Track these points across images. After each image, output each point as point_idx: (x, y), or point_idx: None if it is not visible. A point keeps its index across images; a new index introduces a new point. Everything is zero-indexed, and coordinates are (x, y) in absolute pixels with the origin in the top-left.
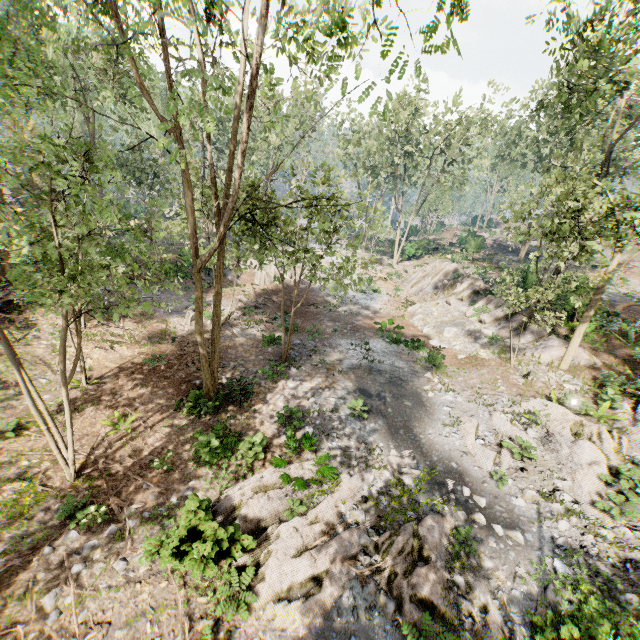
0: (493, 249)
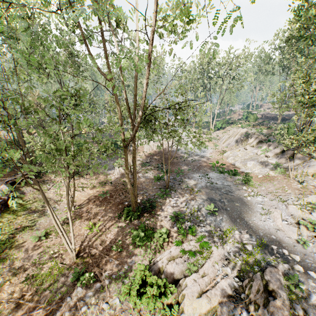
0: (261, 119)
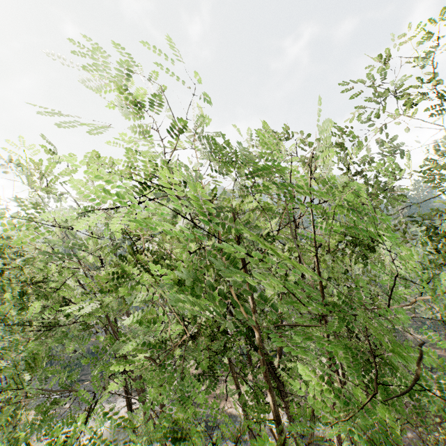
0: None
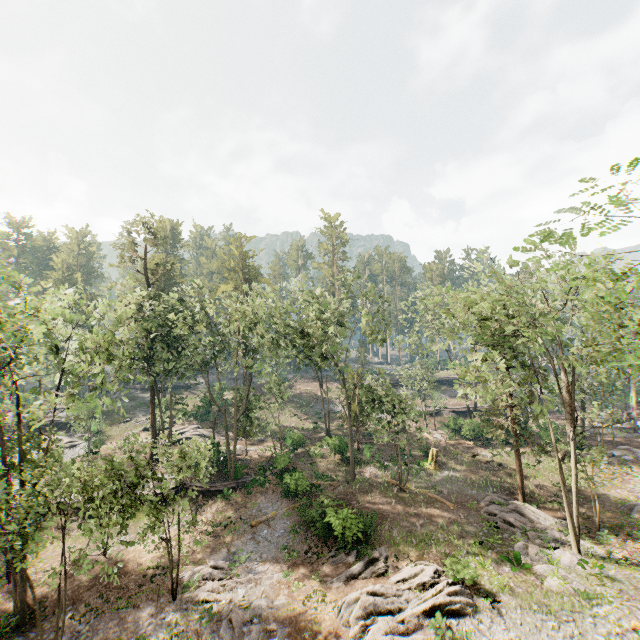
0: None
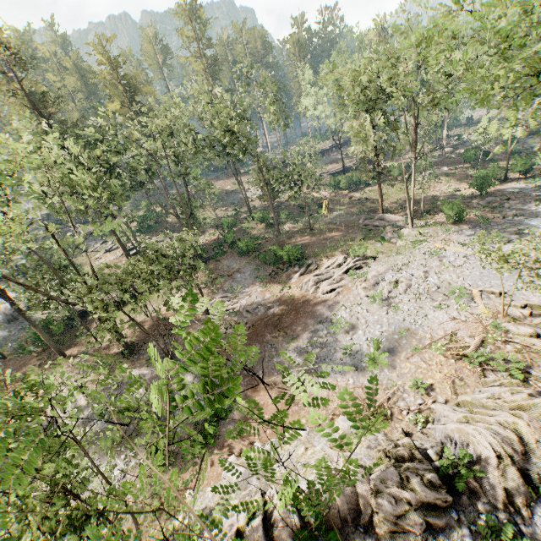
0: None
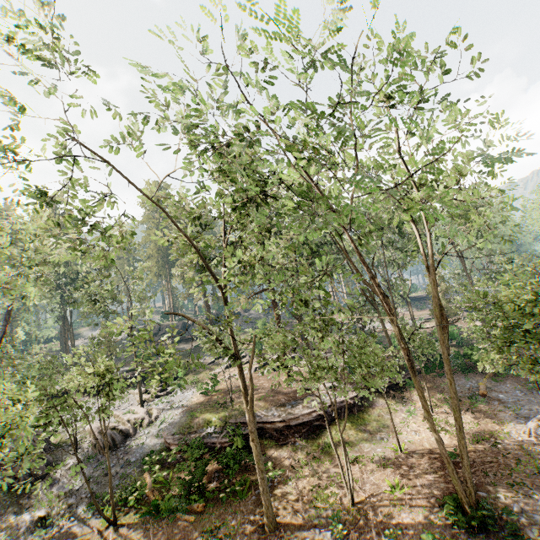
0: None
